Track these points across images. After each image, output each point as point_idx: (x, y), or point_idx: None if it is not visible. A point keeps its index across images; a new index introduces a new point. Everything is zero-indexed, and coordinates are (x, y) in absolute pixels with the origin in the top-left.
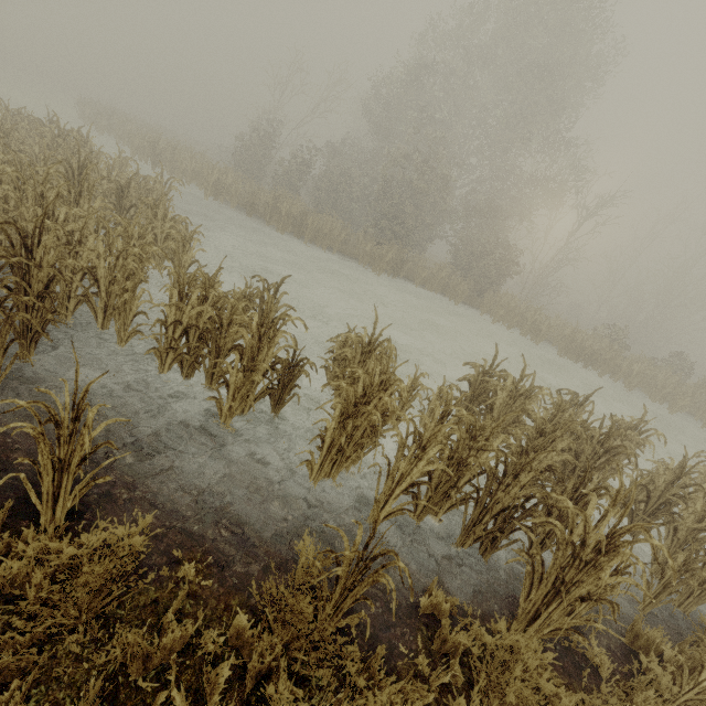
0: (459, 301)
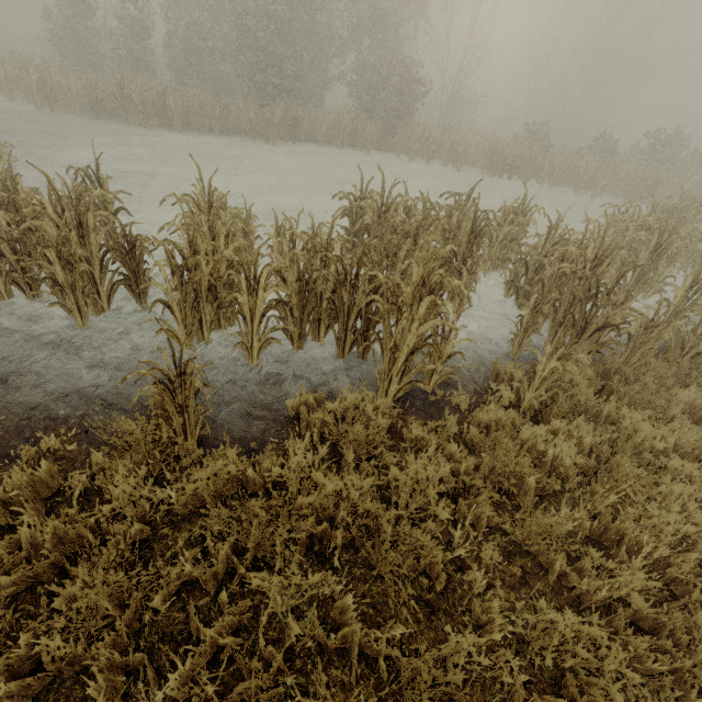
0: (370, 148)
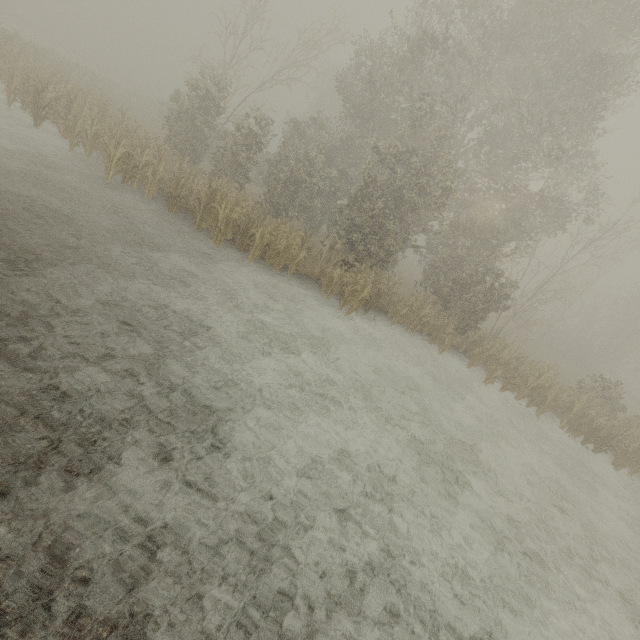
0: (444, 349)
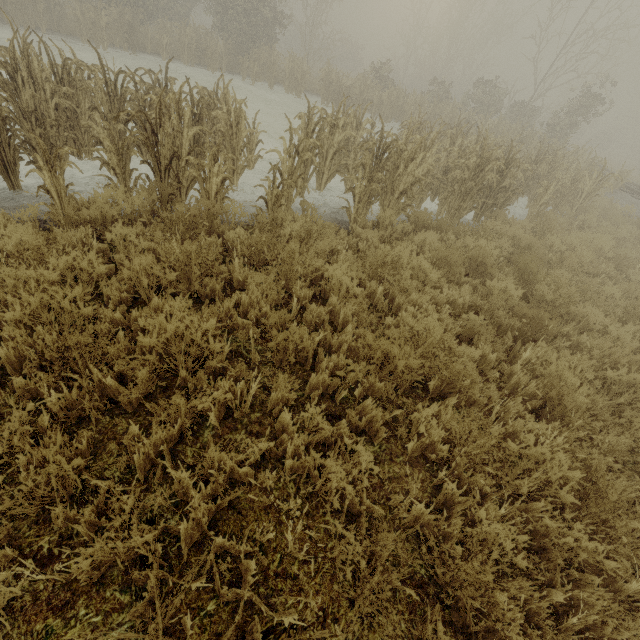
0: (214, 67)
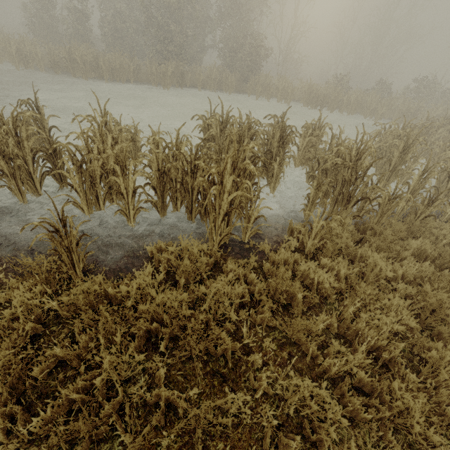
0: (231, 91)
